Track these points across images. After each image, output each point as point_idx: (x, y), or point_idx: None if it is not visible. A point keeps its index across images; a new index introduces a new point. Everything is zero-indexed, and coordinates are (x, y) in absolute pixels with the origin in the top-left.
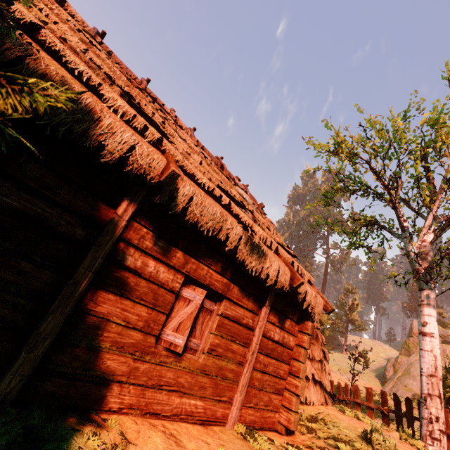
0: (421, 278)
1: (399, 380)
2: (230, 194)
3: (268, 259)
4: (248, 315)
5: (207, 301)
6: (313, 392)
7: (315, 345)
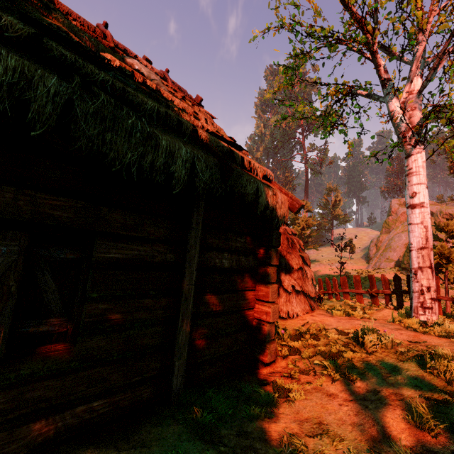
0: (408, 142)
1: (382, 255)
2: (60, 35)
3: (162, 145)
4: (162, 248)
5: (57, 248)
6: (295, 304)
7: (292, 254)
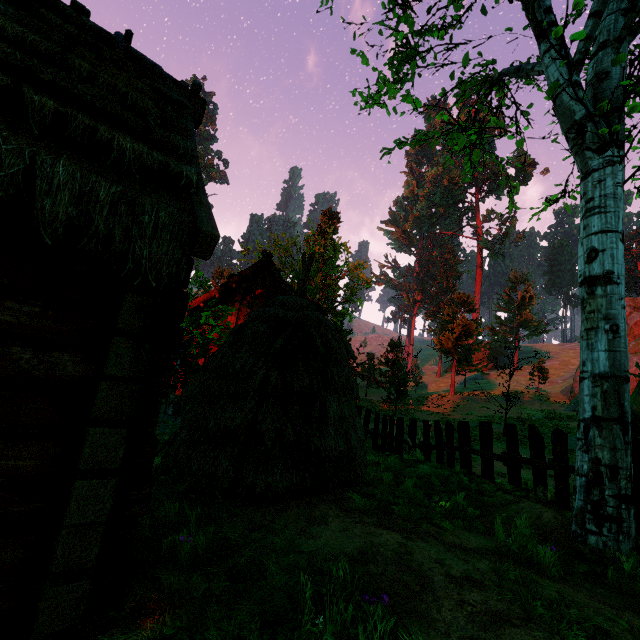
0: (587, 144)
1: None
2: None
3: None
4: None
5: None
6: (279, 472)
7: (301, 364)
